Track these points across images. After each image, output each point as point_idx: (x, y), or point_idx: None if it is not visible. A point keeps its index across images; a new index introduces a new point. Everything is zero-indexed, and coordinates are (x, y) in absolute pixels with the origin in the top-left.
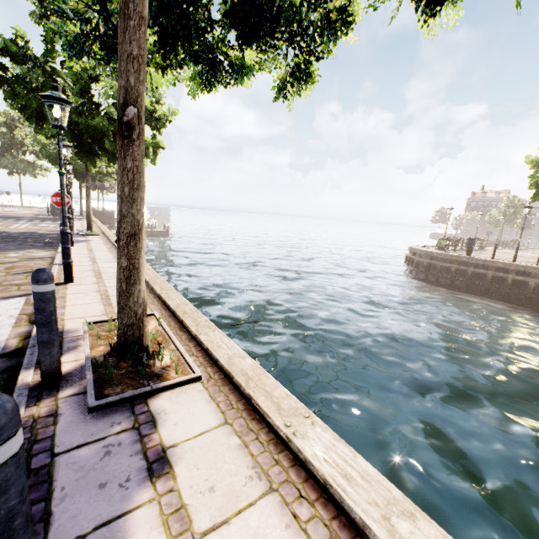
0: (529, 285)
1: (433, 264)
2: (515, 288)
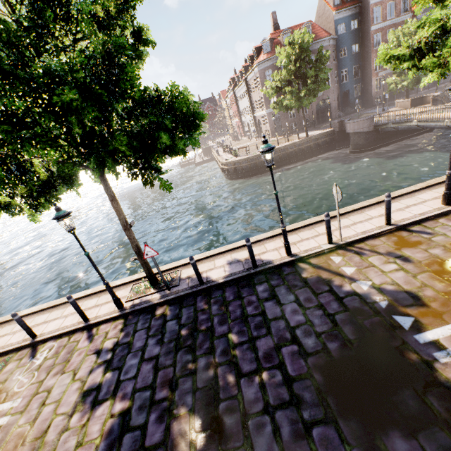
0: (296, 151)
1: (252, 164)
2: (291, 156)
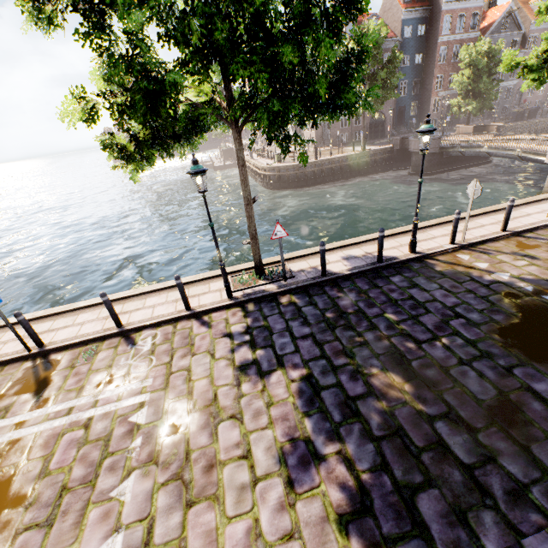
0: (351, 165)
1: (300, 173)
2: (344, 170)
